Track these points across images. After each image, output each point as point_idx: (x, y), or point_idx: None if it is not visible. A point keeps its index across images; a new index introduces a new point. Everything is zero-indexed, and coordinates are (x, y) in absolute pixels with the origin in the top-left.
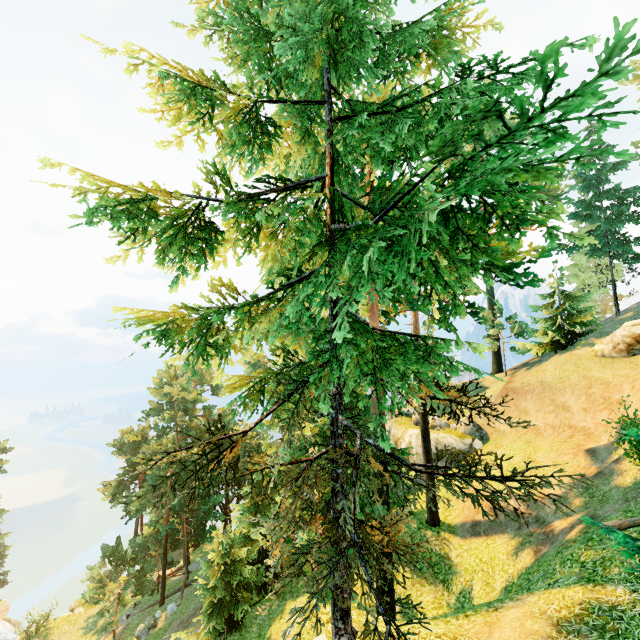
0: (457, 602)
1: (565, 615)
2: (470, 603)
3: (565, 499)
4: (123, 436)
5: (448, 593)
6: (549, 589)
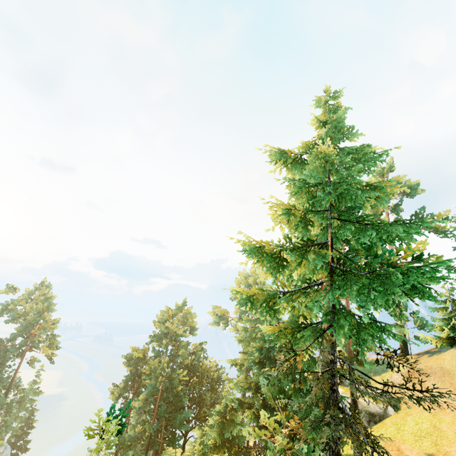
0: None
1: None
2: None
3: None
4: (132, 352)
5: None
6: None
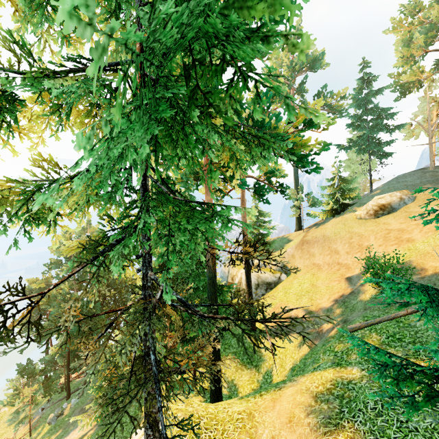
0: (263, 379)
1: (321, 390)
2: (271, 379)
3: (331, 310)
4: (30, 284)
5: (258, 373)
6: (314, 372)
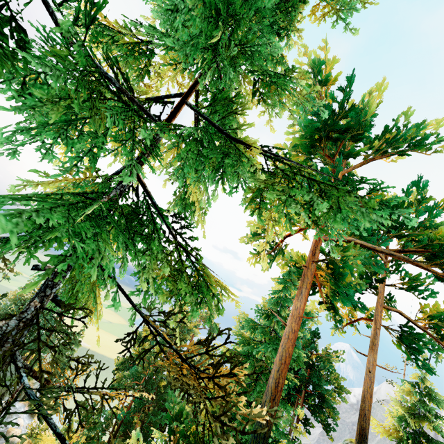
0: None
1: None
2: None
3: None
4: (143, 331)
5: None
6: None
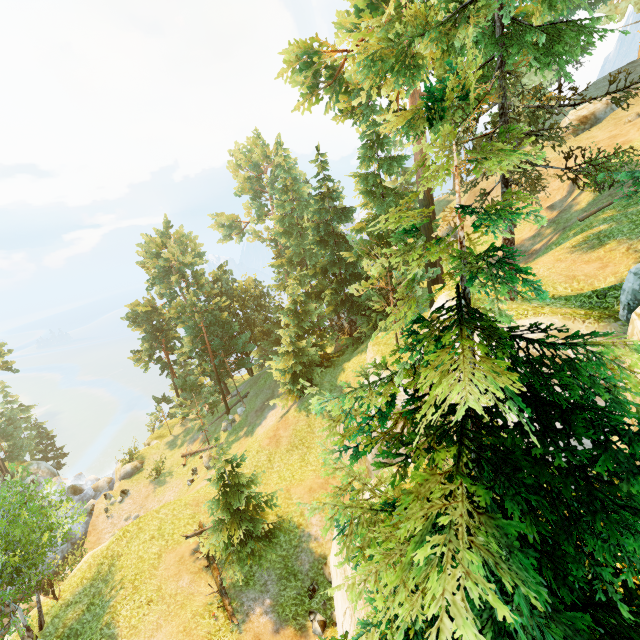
0: None
1: (575, 244)
2: None
3: (539, 234)
4: (134, 309)
5: None
6: (558, 246)
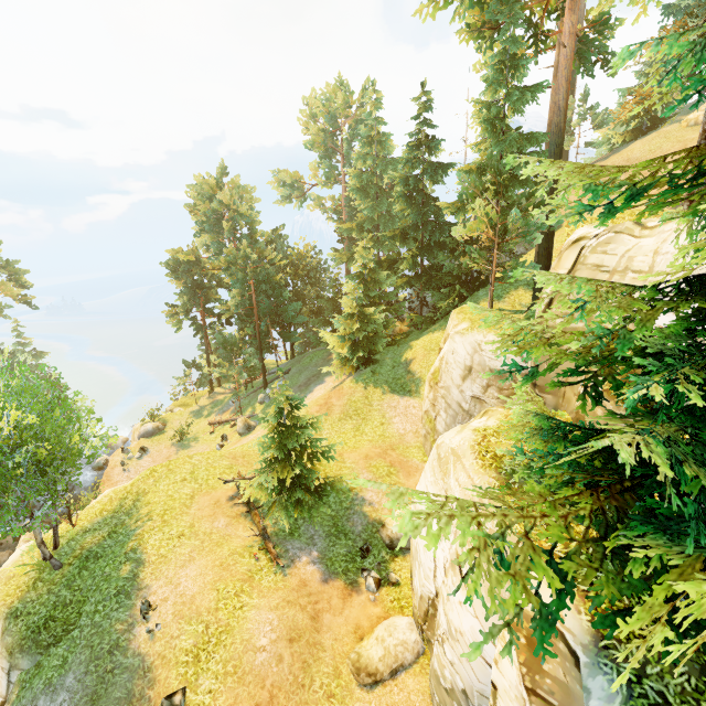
0: None
1: None
2: None
3: None
4: (175, 256)
5: None
6: None
